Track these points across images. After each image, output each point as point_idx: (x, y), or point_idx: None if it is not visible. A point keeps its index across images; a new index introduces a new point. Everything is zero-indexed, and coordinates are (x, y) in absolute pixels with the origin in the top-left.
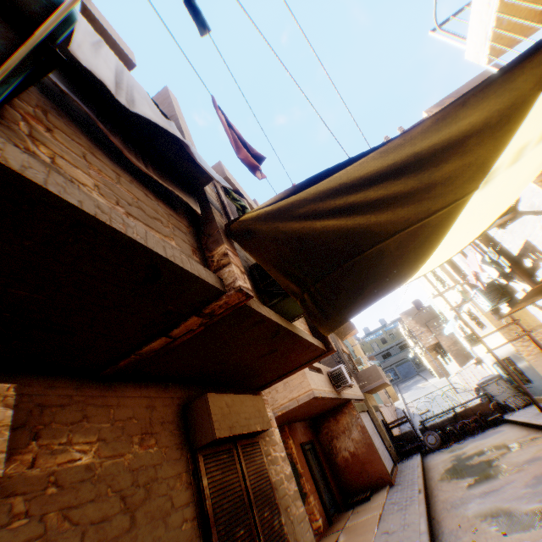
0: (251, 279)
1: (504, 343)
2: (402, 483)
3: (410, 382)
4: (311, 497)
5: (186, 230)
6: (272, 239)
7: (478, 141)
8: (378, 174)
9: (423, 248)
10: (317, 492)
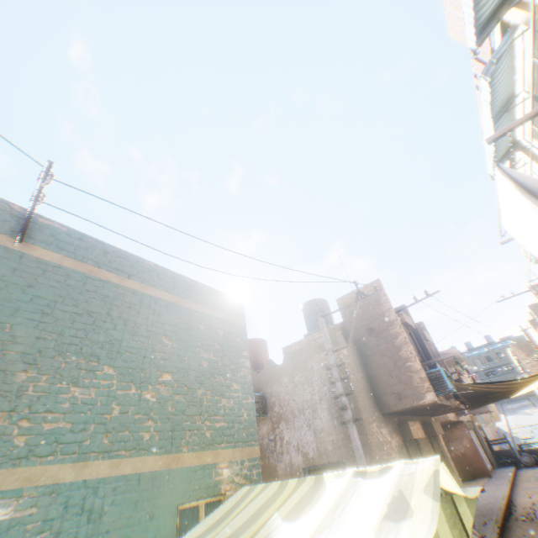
0: None
1: None
2: (497, 477)
3: (515, 405)
4: None
5: None
6: (459, 388)
7: (523, 382)
8: (494, 384)
9: (508, 395)
10: None
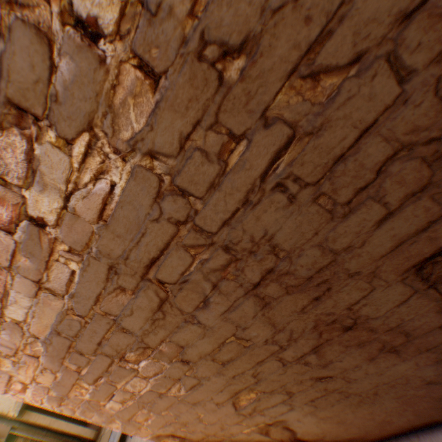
0: None
1: None
2: None
3: None
4: None
5: None
6: None
7: None
8: None
9: None
10: None
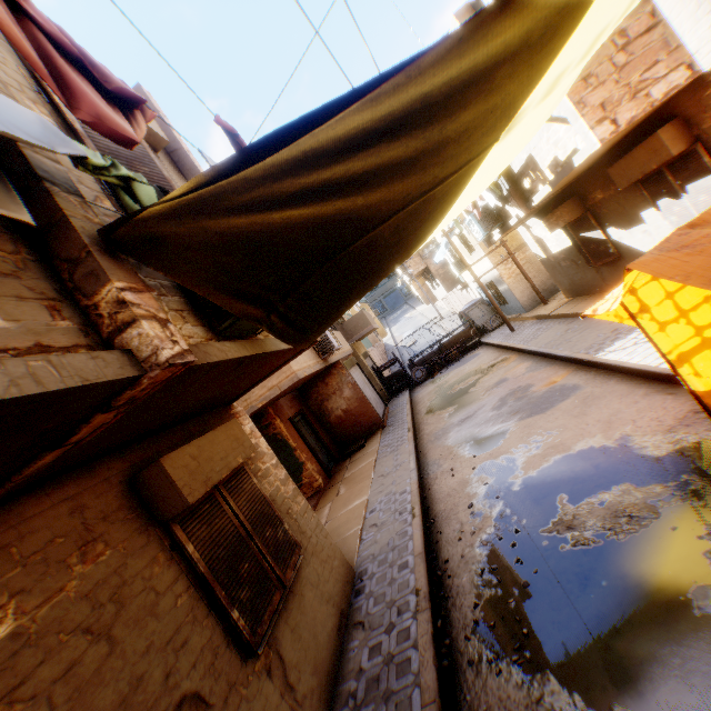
0: (179, 292)
1: (491, 269)
2: (394, 424)
3: (398, 313)
4: (308, 465)
5: (17, 264)
6: (201, 246)
7: (511, 72)
8: (366, 133)
9: (426, 227)
10: (314, 458)
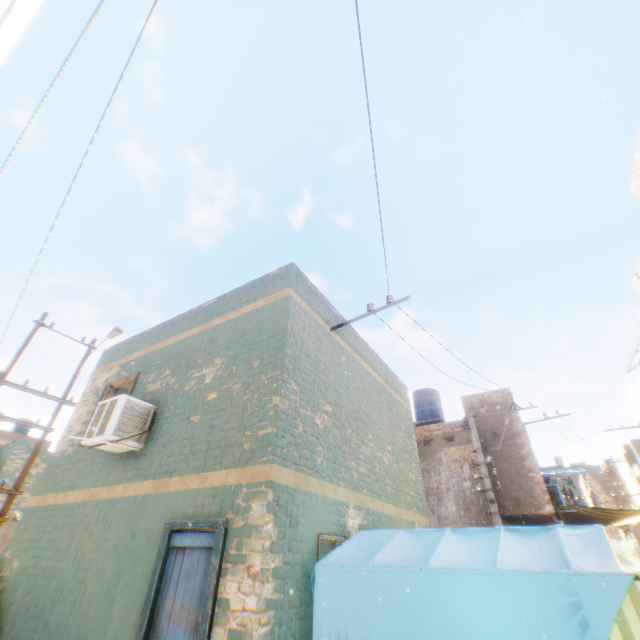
0: None
1: None
2: None
3: None
4: None
5: None
6: None
7: (625, 514)
8: (597, 509)
9: (606, 523)
10: None
